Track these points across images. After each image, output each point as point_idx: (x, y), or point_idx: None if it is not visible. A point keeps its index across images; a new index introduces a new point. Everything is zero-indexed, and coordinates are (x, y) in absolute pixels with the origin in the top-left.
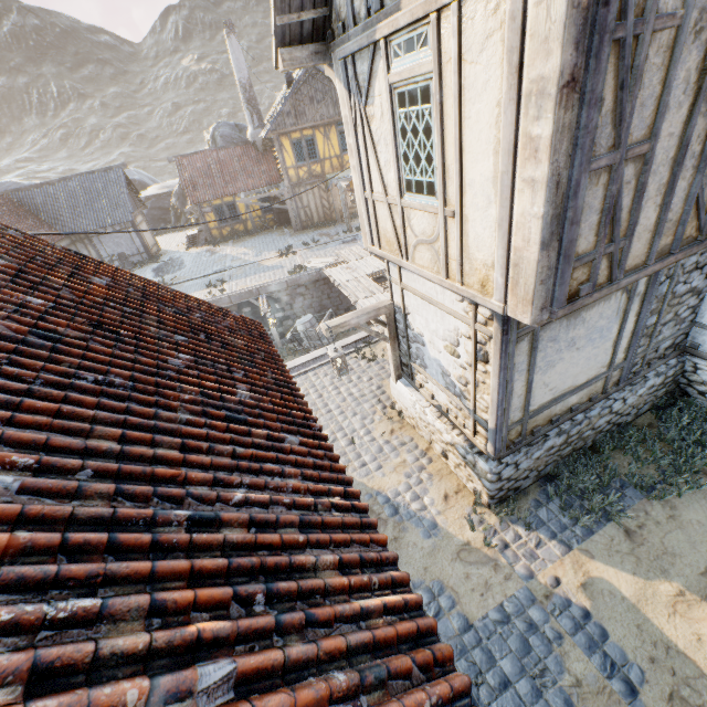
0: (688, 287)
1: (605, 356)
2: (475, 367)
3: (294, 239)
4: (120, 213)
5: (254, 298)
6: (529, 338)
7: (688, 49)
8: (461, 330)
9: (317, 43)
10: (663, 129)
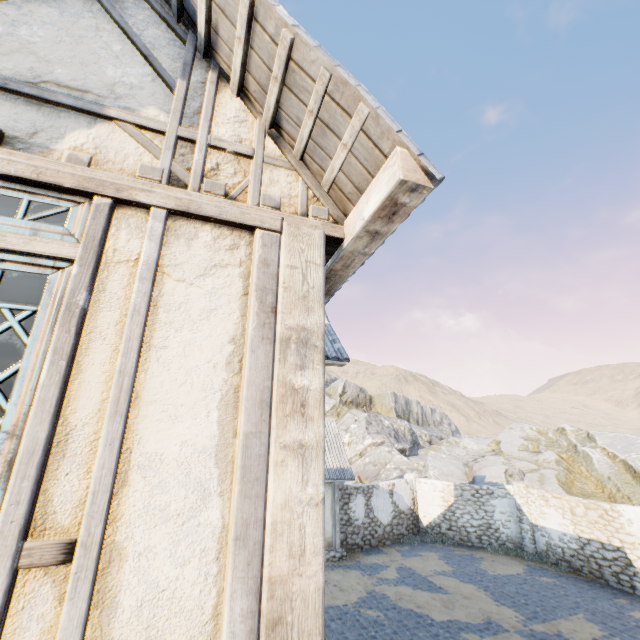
0: None
1: None
2: None
3: None
4: None
5: None
6: None
7: None
8: None
9: None
10: None
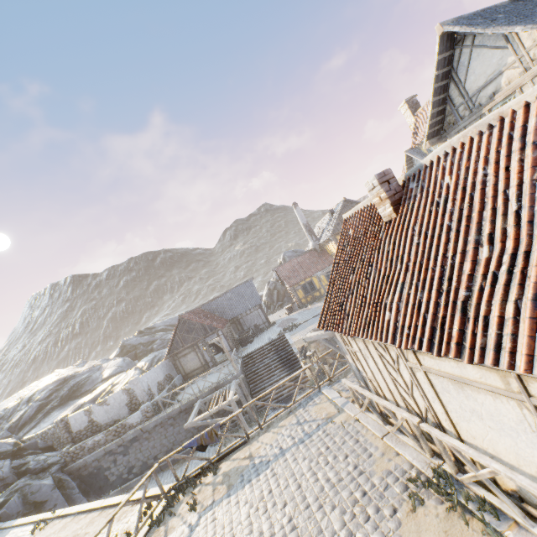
0: None
1: None
2: None
3: None
4: (255, 301)
5: None
6: None
7: None
8: None
9: (438, 136)
10: None
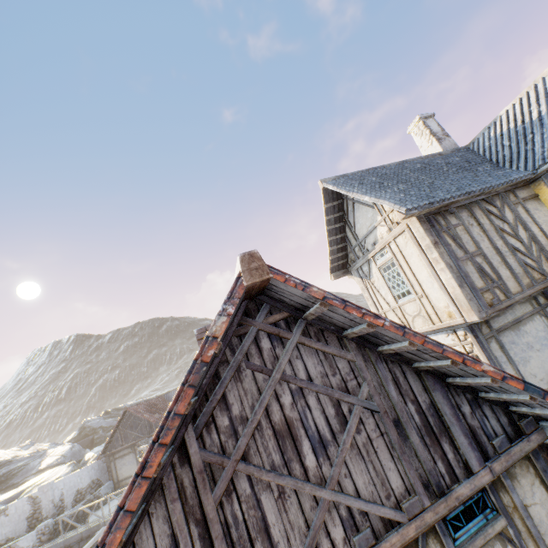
0: None
1: None
2: None
3: None
4: None
5: None
6: (494, 341)
7: (471, 228)
8: None
9: (344, 269)
10: (482, 247)
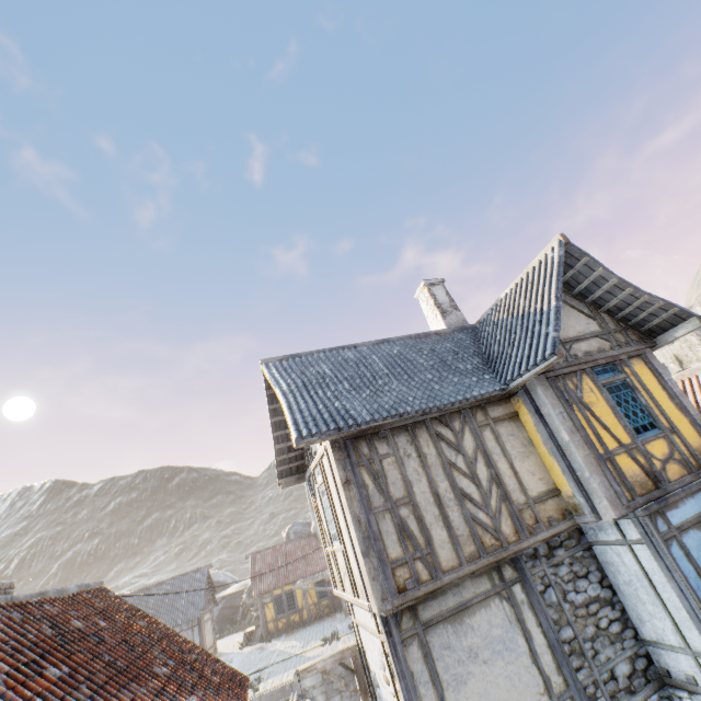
0: (587, 596)
1: (533, 676)
2: (395, 687)
3: (343, 623)
4: (192, 610)
5: (286, 698)
6: (418, 642)
7: (408, 460)
8: (380, 648)
9: (300, 474)
10: (416, 490)
